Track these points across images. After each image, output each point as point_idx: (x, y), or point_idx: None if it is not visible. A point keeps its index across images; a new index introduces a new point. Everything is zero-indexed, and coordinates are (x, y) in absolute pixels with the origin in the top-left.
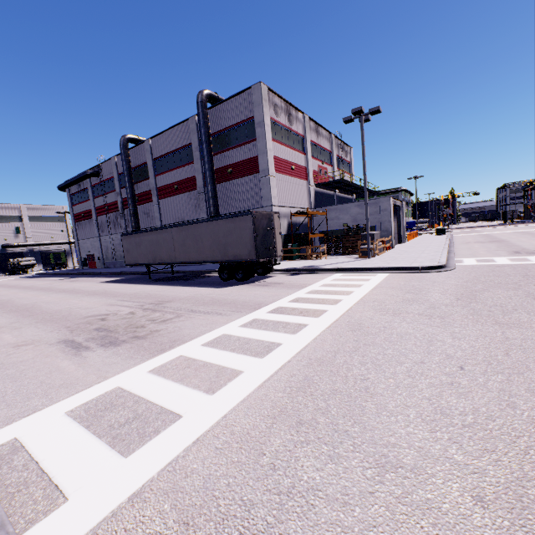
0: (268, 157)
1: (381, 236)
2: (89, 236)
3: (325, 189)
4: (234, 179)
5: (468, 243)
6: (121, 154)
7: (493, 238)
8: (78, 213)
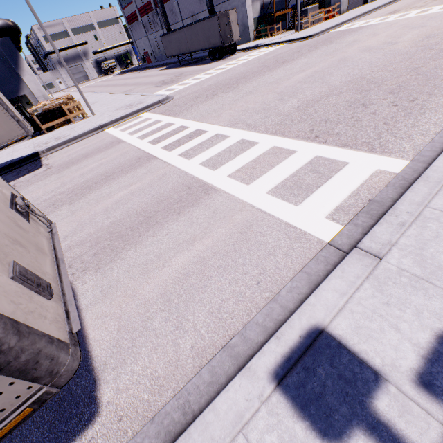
0: None
1: (333, 4)
2: (141, 37)
3: None
4: None
5: None
6: None
7: None
8: (128, 16)
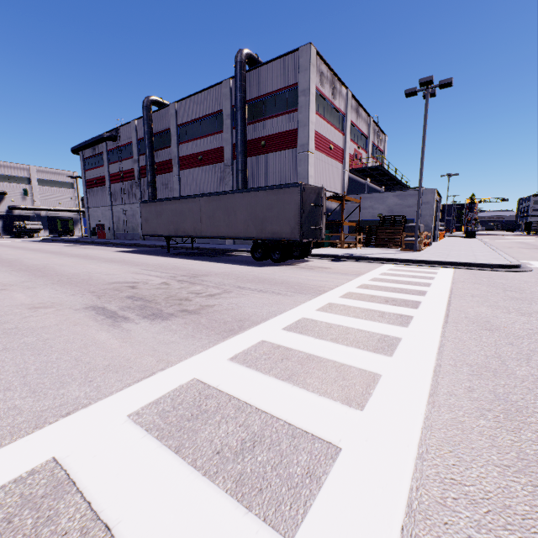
0: (310, 131)
1: None
2: (101, 205)
3: (358, 176)
4: (267, 153)
5: (512, 248)
6: (143, 116)
7: (535, 246)
8: (91, 179)
